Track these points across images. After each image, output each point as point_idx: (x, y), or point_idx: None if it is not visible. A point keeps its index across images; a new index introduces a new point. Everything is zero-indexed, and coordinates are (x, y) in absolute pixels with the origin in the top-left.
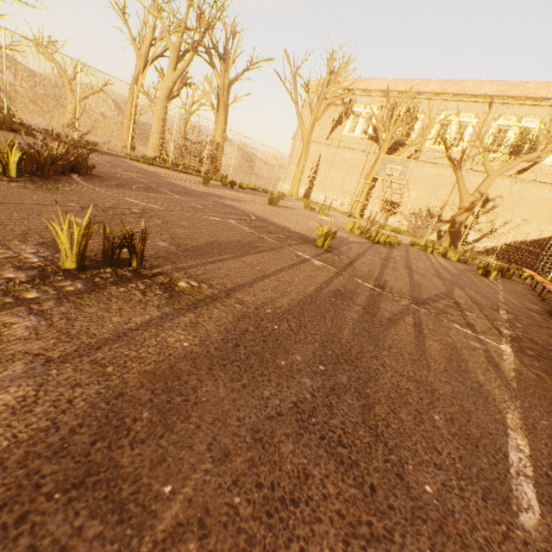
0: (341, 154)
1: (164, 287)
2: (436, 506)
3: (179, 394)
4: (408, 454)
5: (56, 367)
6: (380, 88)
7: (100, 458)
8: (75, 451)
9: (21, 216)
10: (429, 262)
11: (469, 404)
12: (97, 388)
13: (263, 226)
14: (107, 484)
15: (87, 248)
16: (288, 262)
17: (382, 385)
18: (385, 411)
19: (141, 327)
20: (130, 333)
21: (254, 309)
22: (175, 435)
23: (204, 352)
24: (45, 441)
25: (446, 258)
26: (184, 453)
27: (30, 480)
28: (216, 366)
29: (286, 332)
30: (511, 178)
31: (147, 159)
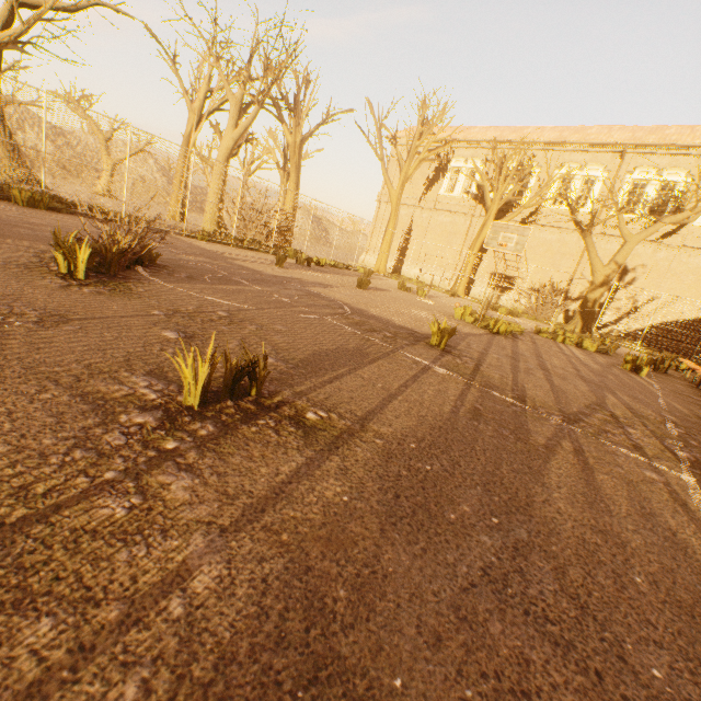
0: (439, 219)
1: (294, 422)
2: (671, 695)
3: (364, 565)
4: (622, 630)
5: (233, 538)
6: (484, 138)
7: (320, 648)
8: (294, 641)
9: (113, 335)
10: (564, 357)
11: (669, 560)
12: (282, 562)
13: (363, 321)
14: (339, 678)
15: (196, 374)
16: (409, 373)
17: (566, 540)
18: (580, 575)
19: (293, 479)
20: (285, 488)
21: (396, 444)
22: (380, 617)
23: (368, 507)
24: (262, 630)
25: (581, 348)
26: (396, 638)
27: (268, 677)
28: (387, 526)
29: (441, 474)
30: (655, 244)
31: (206, 236)
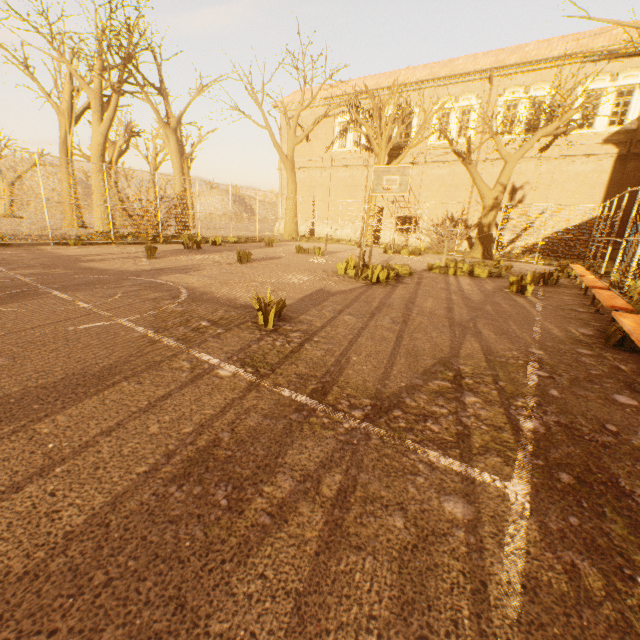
0: (338, 175)
1: None
2: None
3: None
4: None
5: None
6: (362, 89)
7: None
8: None
9: None
10: (444, 294)
11: None
12: None
13: (186, 311)
14: None
15: None
16: (156, 394)
17: None
18: None
19: None
20: None
21: None
22: None
23: None
24: None
25: (474, 276)
26: None
27: None
28: None
29: None
30: (535, 159)
31: (80, 239)
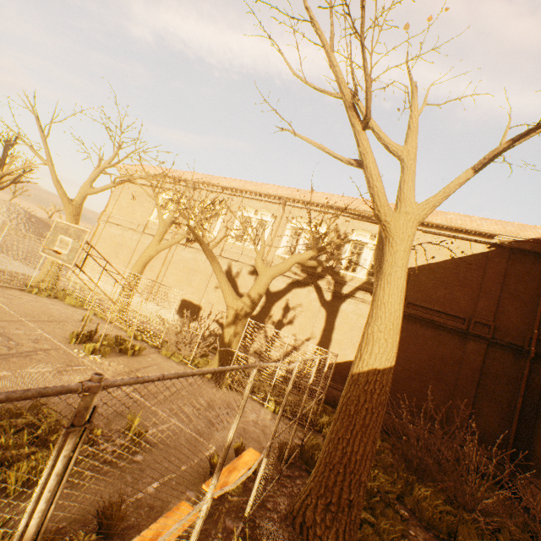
0: (146, 241)
1: None
2: None
3: None
4: None
5: None
6: (187, 178)
7: None
8: None
9: None
10: None
11: None
12: None
13: None
14: None
15: None
16: None
17: None
18: None
19: None
20: None
21: None
22: None
23: None
24: None
25: None
26: None
27: None
28: None
29: None
30: (309, 284)
31: None
